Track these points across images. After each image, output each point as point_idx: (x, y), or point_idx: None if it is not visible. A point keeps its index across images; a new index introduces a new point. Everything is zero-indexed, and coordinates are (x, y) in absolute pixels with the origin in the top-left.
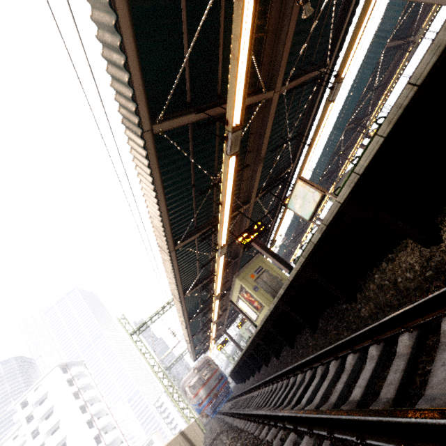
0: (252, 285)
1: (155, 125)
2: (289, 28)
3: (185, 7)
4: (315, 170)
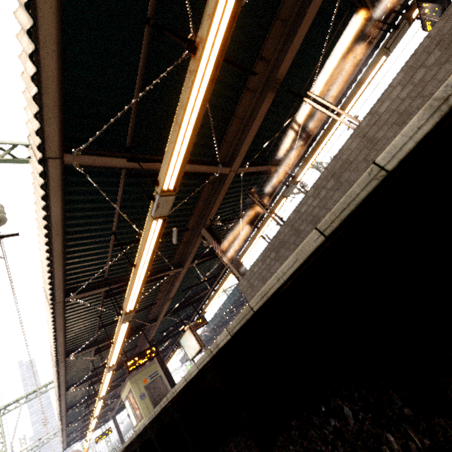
0: (141, 391)
1: (69, 297)
2: (195, 245)
3: (112, 244)
4: None
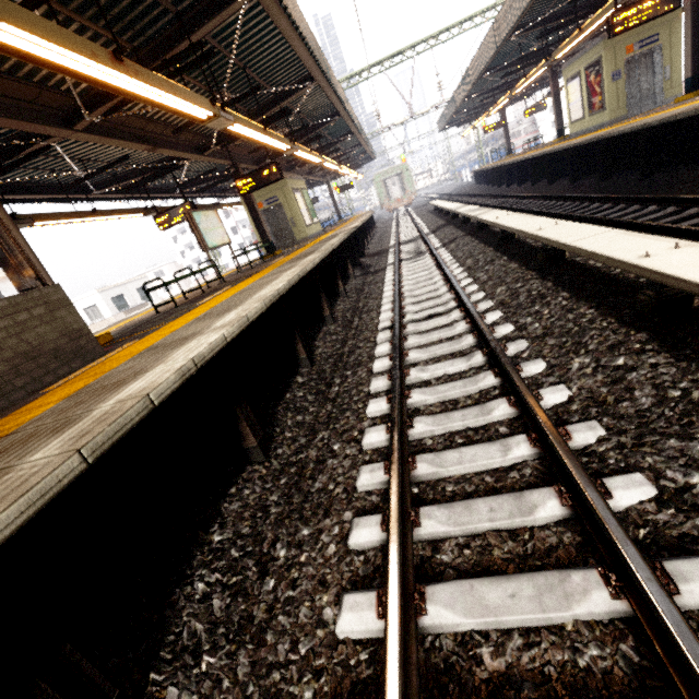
0: None
1: None
2: None
3: None
4: (502, 12)
